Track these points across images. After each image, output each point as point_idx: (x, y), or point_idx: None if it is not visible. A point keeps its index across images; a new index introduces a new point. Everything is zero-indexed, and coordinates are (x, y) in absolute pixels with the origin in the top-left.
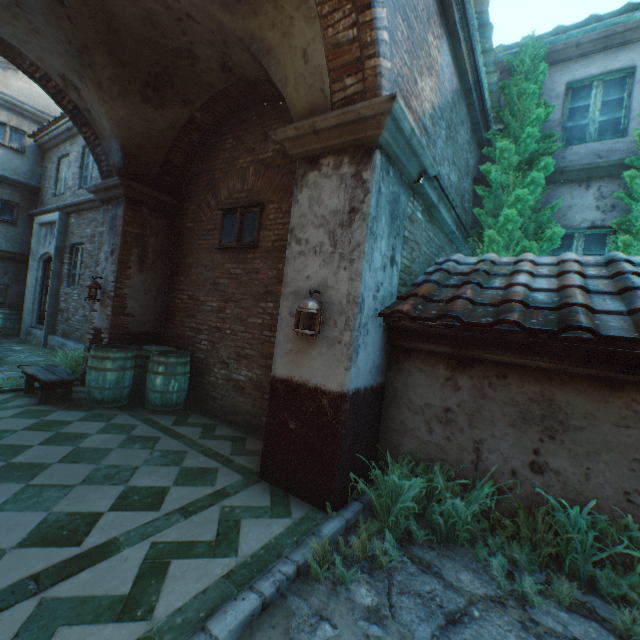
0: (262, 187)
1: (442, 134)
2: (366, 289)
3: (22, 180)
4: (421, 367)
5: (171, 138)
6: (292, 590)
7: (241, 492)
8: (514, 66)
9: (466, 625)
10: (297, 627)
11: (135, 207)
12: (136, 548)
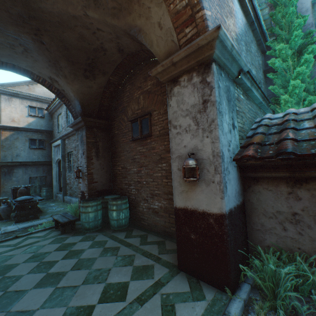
0: (148, 104)
1: (243, 49)
2: (223, 146)
3: (45, 129)
4: (267, 188)
5: (101, 93)
6: None
7: (170, 281)
8: (275, 2)
9: None
10: None
11: (90, 129)
12: None
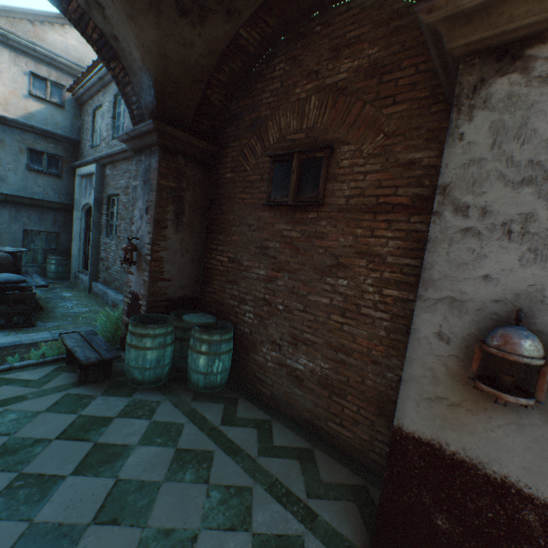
0: (330, 123)
1: None
2: None
3: (63, 134)
4: None
5: (209, 67)
6: None
7: None
8: None
9: None
10: None
11: (170, 156)
12: None
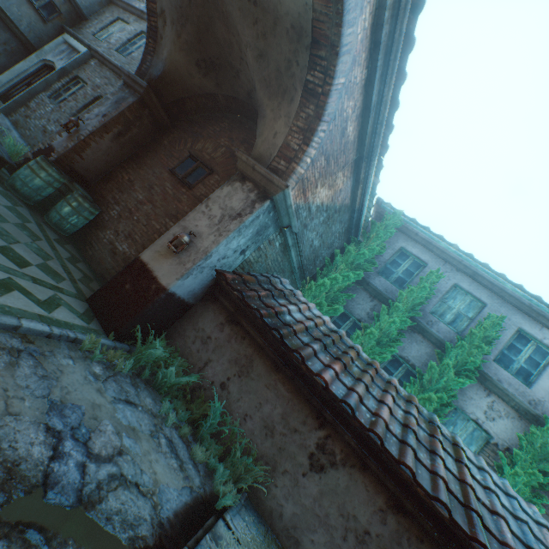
0: (221, 163)
1: (321, 218)
2: (217, 252)
3: (79, 3)
4: (215, 310)
5: (196, 92)
6: (66, 343)
7: (71, 297)
8: (385, 218)
9: (132, 406)
10: (59, 351)
11: (142, 105)
12: (1, 272)
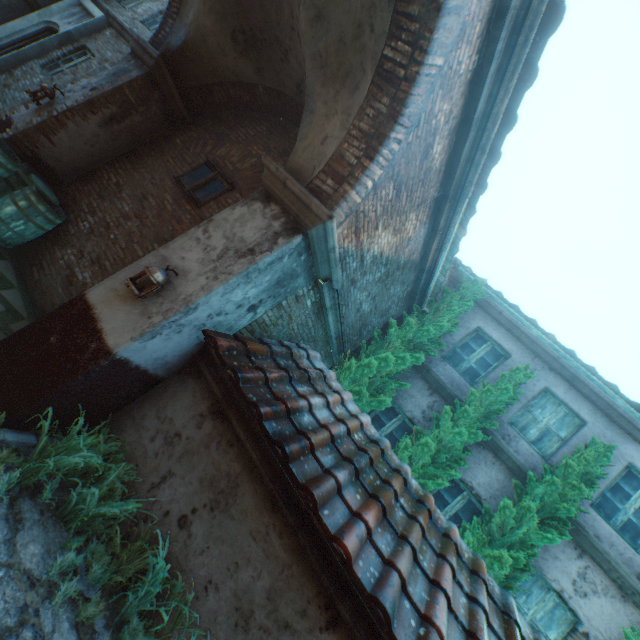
0: (247, 178)
1: (377, 274)
2: (207, 304)
3: None
4: (197, 392)
5: (229, 79)
6: None
7: None
8: (462, 286)
9: None
10: None
11: (150, 84)
12: None
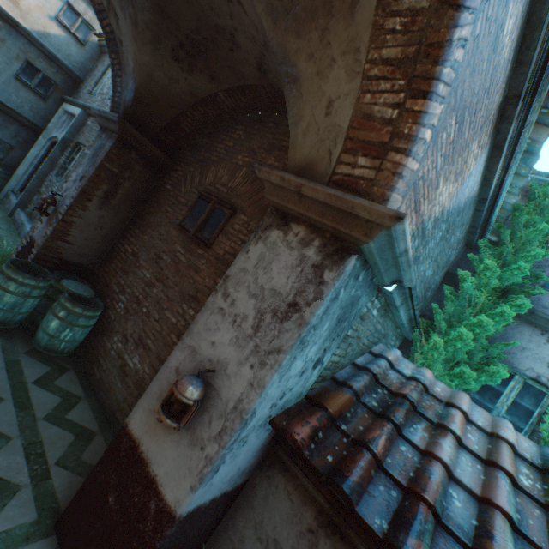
0: (244, 193)
1: (438, 235)
2: (264, 400)
3: (70, 67)
4: (291, 493)
5: (188, 103)
6: None
7: None
8: (535, 194)
9: None
10: None
11: (124, 148)
12: None
